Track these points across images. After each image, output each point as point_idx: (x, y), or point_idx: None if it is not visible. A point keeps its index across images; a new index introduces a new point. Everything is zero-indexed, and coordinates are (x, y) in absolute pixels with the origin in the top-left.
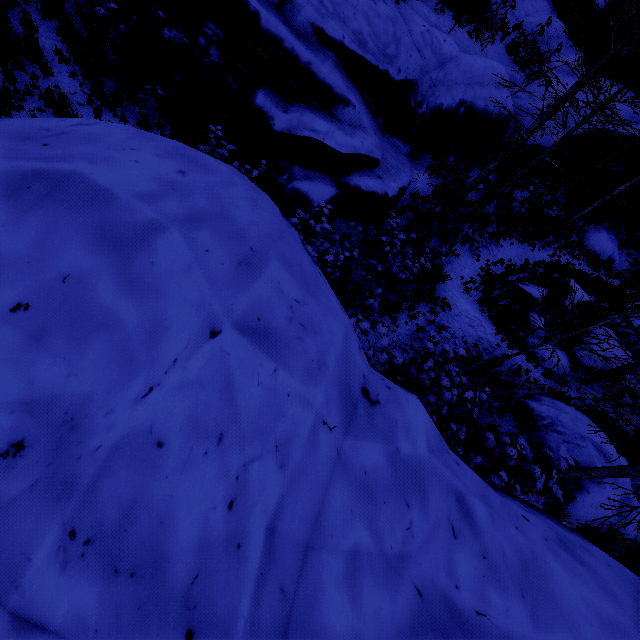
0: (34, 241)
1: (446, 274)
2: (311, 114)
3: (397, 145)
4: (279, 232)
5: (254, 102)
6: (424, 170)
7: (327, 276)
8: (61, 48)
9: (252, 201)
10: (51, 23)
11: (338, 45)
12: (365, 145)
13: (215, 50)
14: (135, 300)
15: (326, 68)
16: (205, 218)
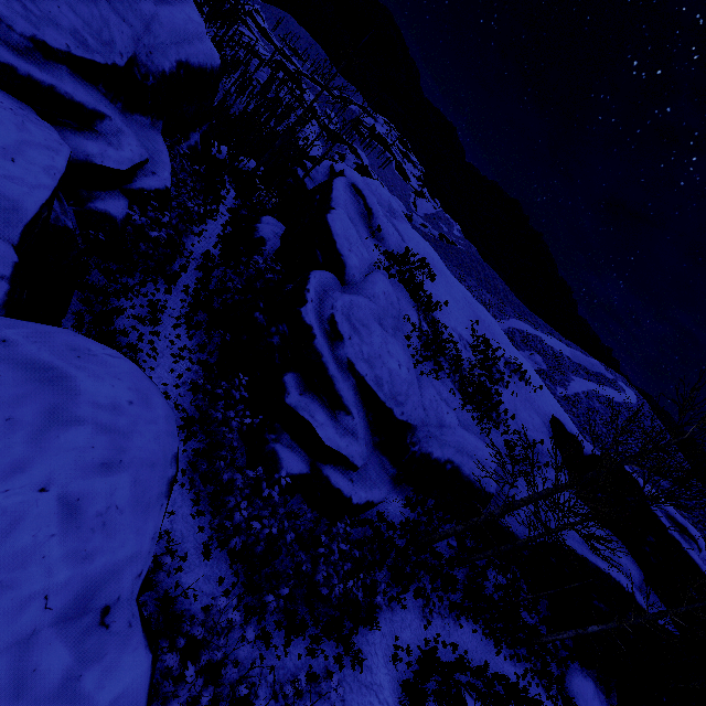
0: (19, 394)
1: (380, 621)
2: (318, 405)
3: (385, 463)
4: (154, 462)
5: (283, 377)
6: (401, 497)
7: (246, 543)
8: (191, 286)
9: (156, 437)
10: (199, 273)
11: (360, 377)
12: (349, 448)
13: (278, 338)
14: (27, 448)
15: (345, 385)
16: (114, 431)
